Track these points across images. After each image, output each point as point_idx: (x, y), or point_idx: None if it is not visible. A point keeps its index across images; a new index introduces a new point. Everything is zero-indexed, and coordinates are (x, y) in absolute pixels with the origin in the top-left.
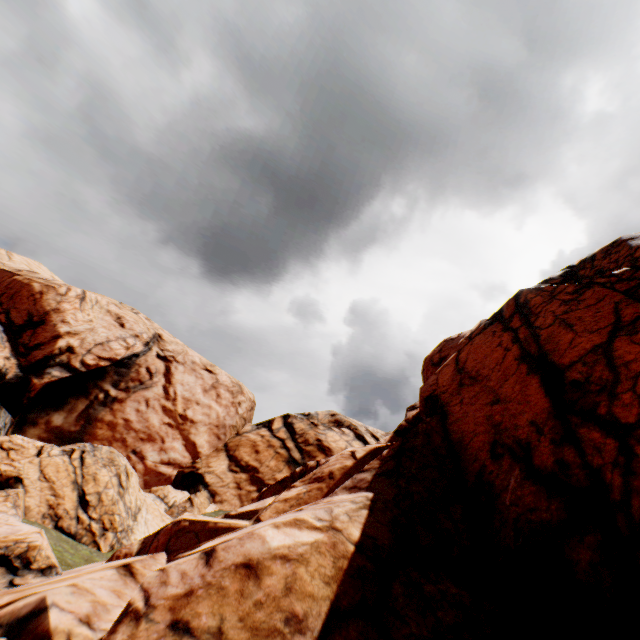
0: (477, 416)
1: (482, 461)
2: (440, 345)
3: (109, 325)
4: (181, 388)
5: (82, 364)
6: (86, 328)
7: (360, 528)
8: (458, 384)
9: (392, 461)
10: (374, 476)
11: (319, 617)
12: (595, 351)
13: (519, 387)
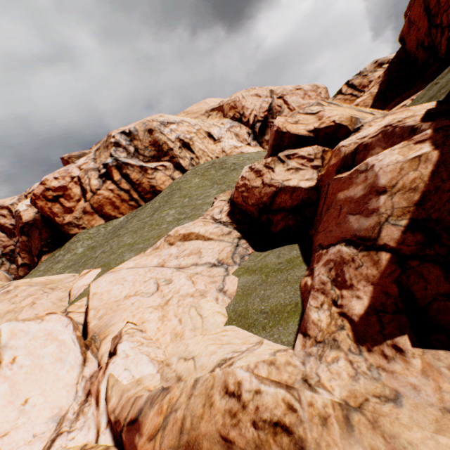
0: (413, 39)
1: (414, 53)
2: (408, 4)
3: (257, 100)
4: (293, 104)
5: (261, 118)
6: (253, 106)
7: (377, 90)
8: (408, 29)
9: (386, 71)
10: (381, 79)
11: (370, 104)
12: (436, 2)
13: (422, 23)
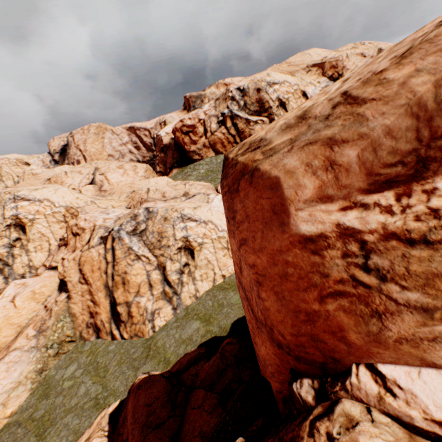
0: None
1: None
2: None
3: (360, 61)
4: None
5: None
6: (354, 67)
7: None
8: None
9: None
10: None
11: None
12: None
13: None
